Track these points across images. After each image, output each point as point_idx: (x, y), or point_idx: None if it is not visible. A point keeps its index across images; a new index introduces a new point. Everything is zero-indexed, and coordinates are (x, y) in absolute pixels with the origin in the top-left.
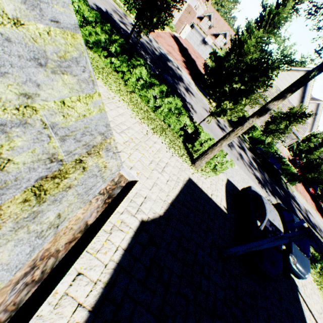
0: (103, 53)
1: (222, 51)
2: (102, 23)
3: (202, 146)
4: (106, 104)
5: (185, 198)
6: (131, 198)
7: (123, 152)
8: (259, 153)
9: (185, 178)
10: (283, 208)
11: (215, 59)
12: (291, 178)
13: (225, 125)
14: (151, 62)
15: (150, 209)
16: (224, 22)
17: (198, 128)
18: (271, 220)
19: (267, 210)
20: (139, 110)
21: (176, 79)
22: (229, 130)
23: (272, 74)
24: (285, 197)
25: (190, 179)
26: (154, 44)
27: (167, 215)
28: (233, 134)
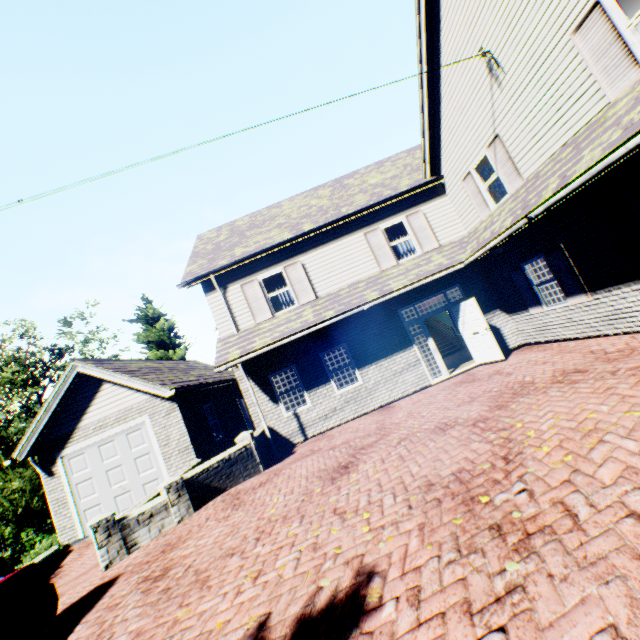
0: None
1: None
2: None
3: None
4: None
5: None
6: None
7: None
8: None
9: None
10: None
11: None
12: None
13: None
14: None
15: None
16: None
17: None
18: None
19: None
20: None
21: None
22: None
23: None
24: None
25: None
26: None
27: None
28: None
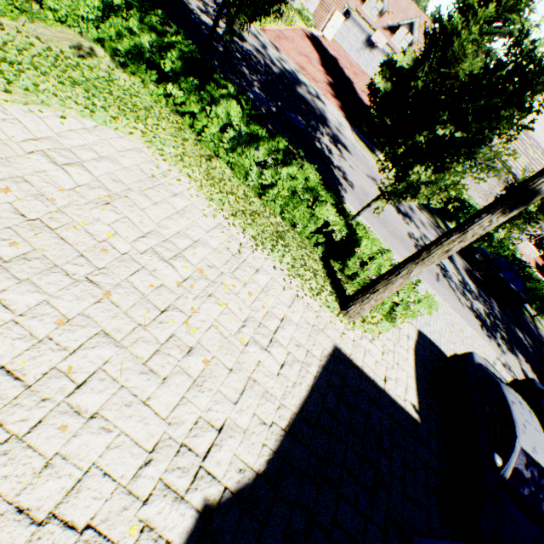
0: (154, 76)
1: (407, 57)
2: (140, 8)
3: (363, 267)
4: (145, 191)
5: (324, 405)
6: (182, 439)
7: (173, 310)
8: (481, 261)
9: (325, 349)
10: (543, 393)
11: (392, 74)
12: (543, 307)
13: (411, 207)
14: (261, 88)
15: (231, 462)
16: (410, 1)
17: (356, 230)
18: (528, 450)
19: (518, 424)
20: (226, 197)
21: (313, 121)
22: (419, 216)
23: (530, 99)
24: (535, 348)
25: (336, 349)
26: (270, 53)
27: (276, 467)
28: (439, 251)
